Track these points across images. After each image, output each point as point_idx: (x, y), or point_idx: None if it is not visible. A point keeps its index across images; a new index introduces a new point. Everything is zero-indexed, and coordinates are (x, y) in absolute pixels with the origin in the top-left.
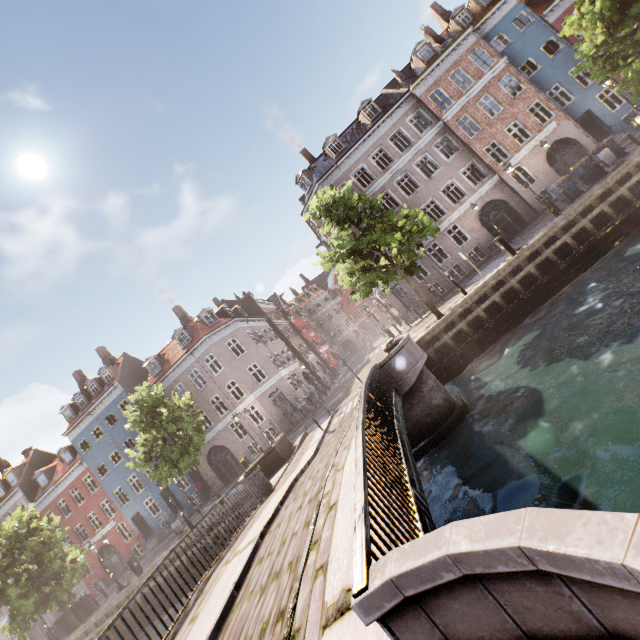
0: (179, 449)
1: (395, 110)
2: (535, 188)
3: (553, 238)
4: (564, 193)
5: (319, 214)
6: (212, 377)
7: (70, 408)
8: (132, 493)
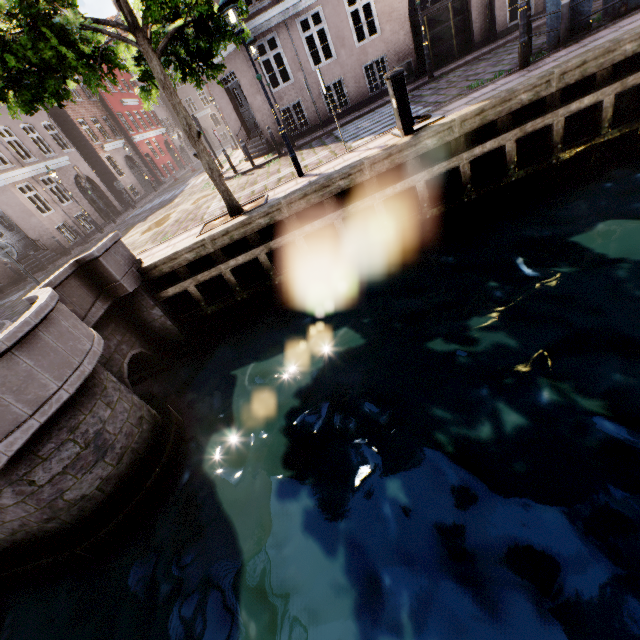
0: None
1: None
2: None
3: (490, 126)
4: (566, 11)
5: None
6: None
7: None
8: None
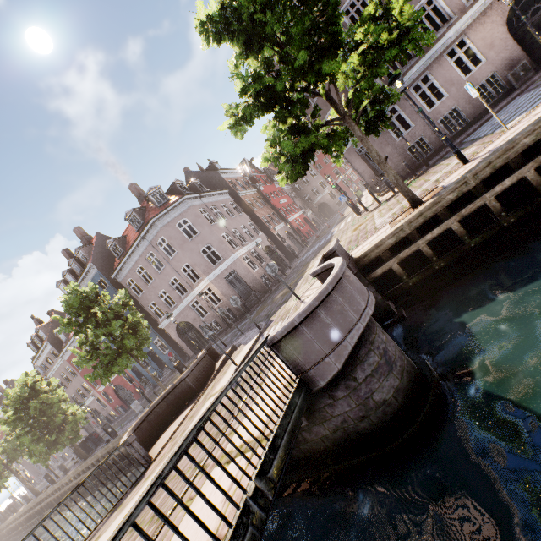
0: (113, 352)
1: None
2: None
3: None
4: None
5: (217, 33)
6: (167, 260)
7: (63, 283)
8: None
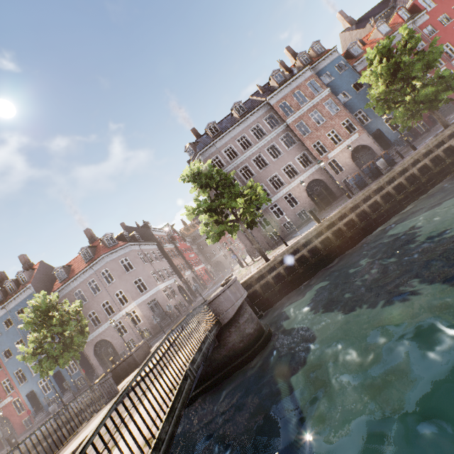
0: (61, 347)
1: (256, 111)
2: (343, 175)
3: (345, 214)
4: (355, 184)
5: (188, 179)
6: (105, 286)
7: None
8: (29, 374)
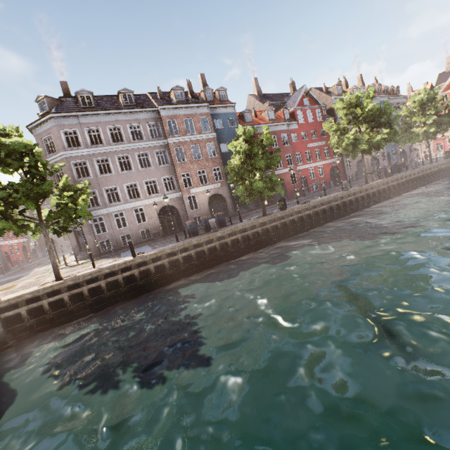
0: None
1: (143, 111)
2: (196, 212)
3: (161, 257)
4: (188, 230)
5: None
6: None
7: None
8: None
